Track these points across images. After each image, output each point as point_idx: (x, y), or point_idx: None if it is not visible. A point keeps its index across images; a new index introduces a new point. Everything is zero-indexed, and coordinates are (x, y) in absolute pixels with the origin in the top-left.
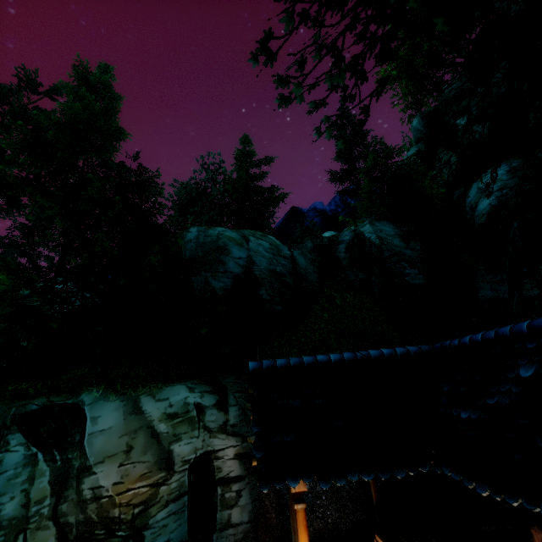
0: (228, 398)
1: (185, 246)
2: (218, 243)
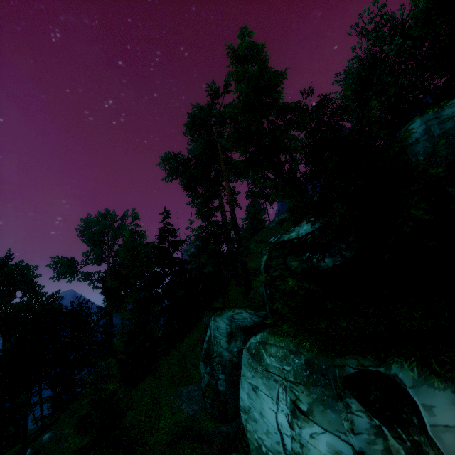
0: None
1: (412, 151)
2: None
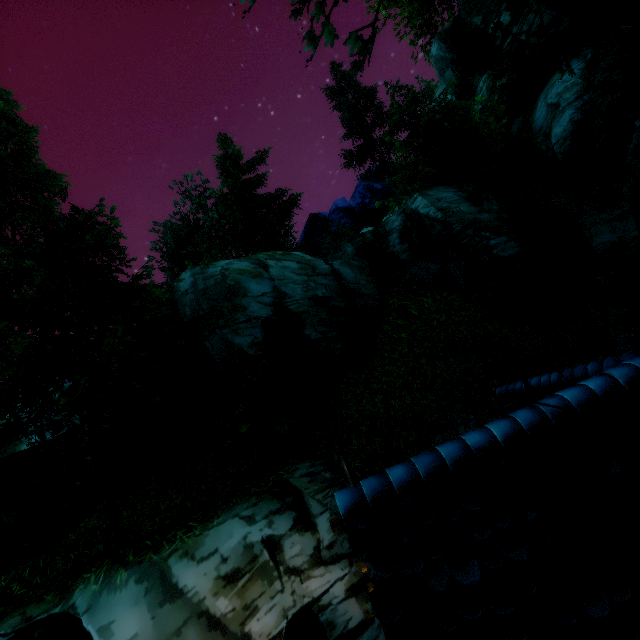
0: (309, 507)
1: (182, 302)
2: (225, 283)
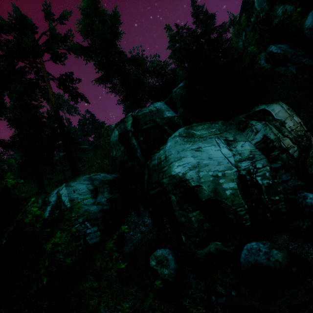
0: None
1: None
2: None
